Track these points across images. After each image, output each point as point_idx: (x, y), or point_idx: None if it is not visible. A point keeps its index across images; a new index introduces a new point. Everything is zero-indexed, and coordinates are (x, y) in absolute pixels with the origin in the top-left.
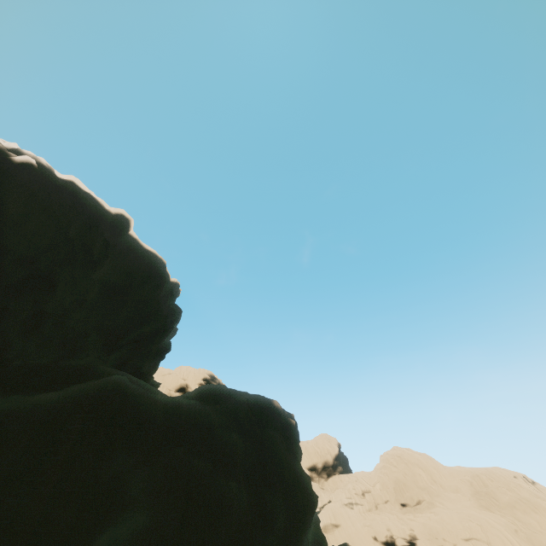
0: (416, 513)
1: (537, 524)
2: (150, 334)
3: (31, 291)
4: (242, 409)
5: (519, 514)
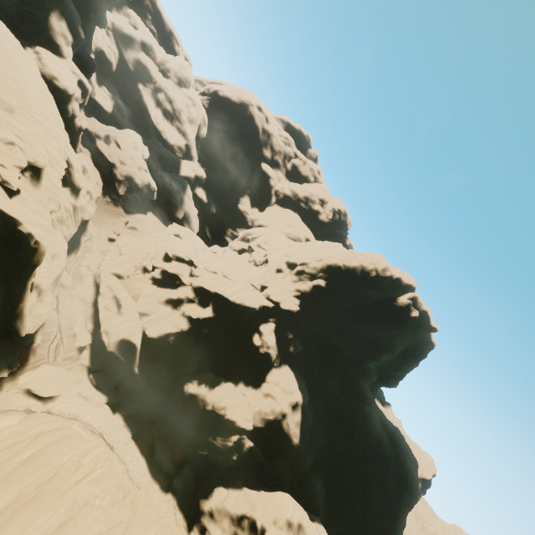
0: None
1: None
2: (394, 377)
3: (373, 361)
4: (404, 470)
5: None
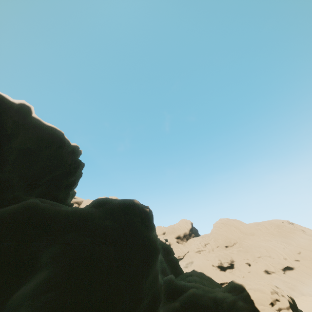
0: (233, 249)
1: (294, 243)
2: (59, 176)
3: None
4: (115, 207)
5: (285, 239)
